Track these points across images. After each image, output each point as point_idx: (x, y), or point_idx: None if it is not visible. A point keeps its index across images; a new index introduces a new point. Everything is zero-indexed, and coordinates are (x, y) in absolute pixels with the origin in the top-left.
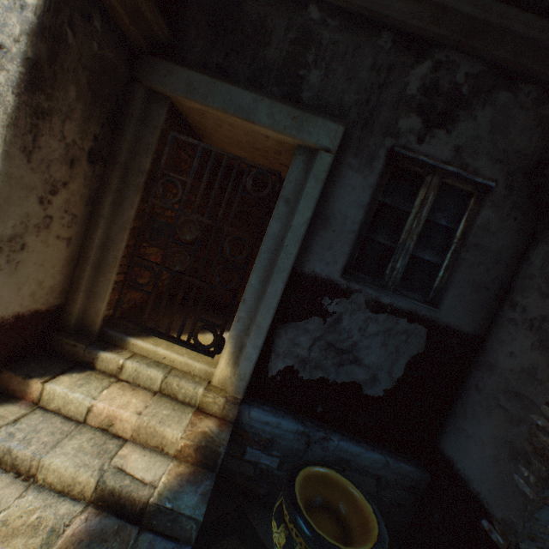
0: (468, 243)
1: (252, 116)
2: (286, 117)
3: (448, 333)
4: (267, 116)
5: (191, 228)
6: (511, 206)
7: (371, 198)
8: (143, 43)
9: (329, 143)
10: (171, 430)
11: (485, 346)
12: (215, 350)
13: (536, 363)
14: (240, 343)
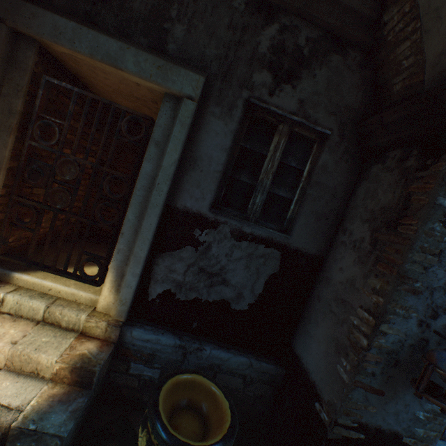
0: (312, 181)
1: (120, 63)
2: (152, 65)
3: (298, 255)
4: (133, 63)
5: (71, 169)
6: (343, 151)
7: (233, 143)
8: None
9: (192, 92)
10: (47, 355)
11: (325, 264)
12: (100, 280)
13: (356, 275)
14: (121, 272)
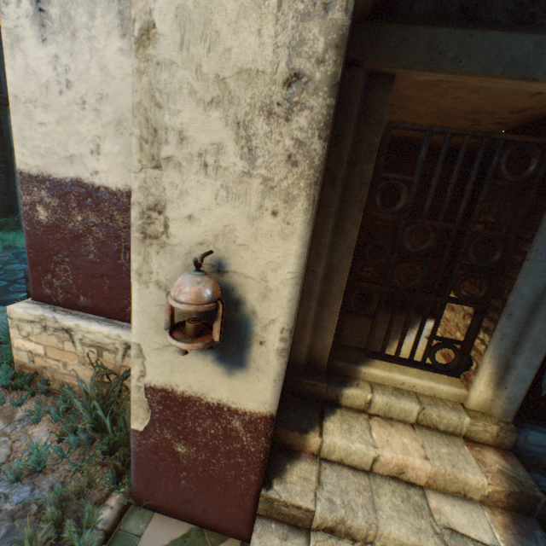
0: None
1: (532, 70)
2: None
3: None
4: None
5: (420, 237)
6: None
7: None
8: (369, 7)
9: None
10: (472, 475)
11: None
12: (461, 369)
13: None
14: (504, 363)
